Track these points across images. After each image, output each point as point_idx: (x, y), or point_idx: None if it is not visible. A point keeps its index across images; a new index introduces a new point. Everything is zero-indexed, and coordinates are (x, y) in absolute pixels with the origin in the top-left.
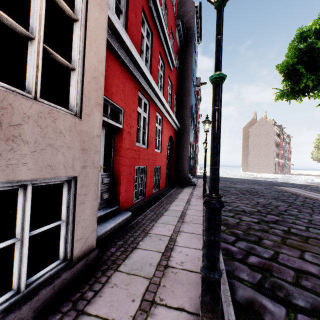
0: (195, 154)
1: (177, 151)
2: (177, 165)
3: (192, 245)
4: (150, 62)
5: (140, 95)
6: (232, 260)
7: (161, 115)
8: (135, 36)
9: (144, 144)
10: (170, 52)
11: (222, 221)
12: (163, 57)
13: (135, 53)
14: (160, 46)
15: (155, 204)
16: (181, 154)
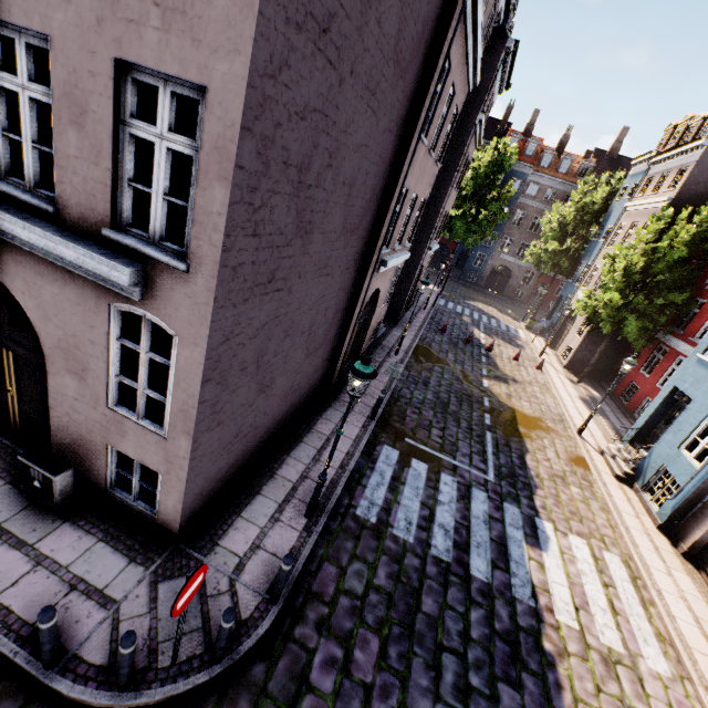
0: None
1: None
2: None
3: None
4: None
5: None
6: None
7: None
8: None
9: None
10: None
11: None
12: None
13: None
14: None
15: None
16: None
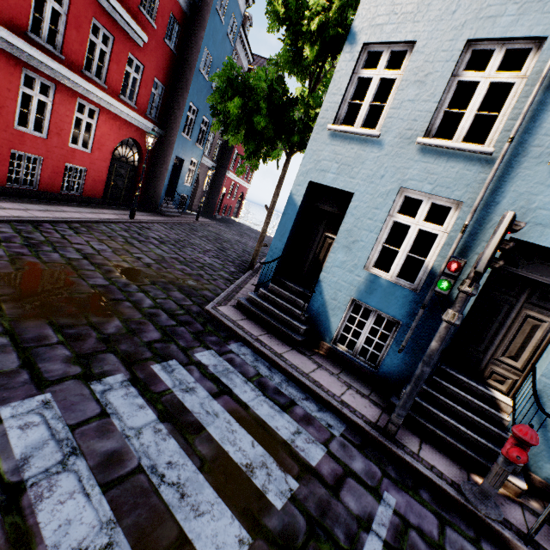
0: (222, 185)
1: (153, 165)
2: (149, 183)
3: (12, 213)
4: (64, 33)
5: (32, 74)
6: (31, 225)
7: (96, 106)
8: (15, 5)
9: (42, 133)
10: (127, 21)
11: (90, 225)
12: (108, 27)
13: (2, 31)
14: (99, 11)
15: (50, 201)
16: (157, 171)
